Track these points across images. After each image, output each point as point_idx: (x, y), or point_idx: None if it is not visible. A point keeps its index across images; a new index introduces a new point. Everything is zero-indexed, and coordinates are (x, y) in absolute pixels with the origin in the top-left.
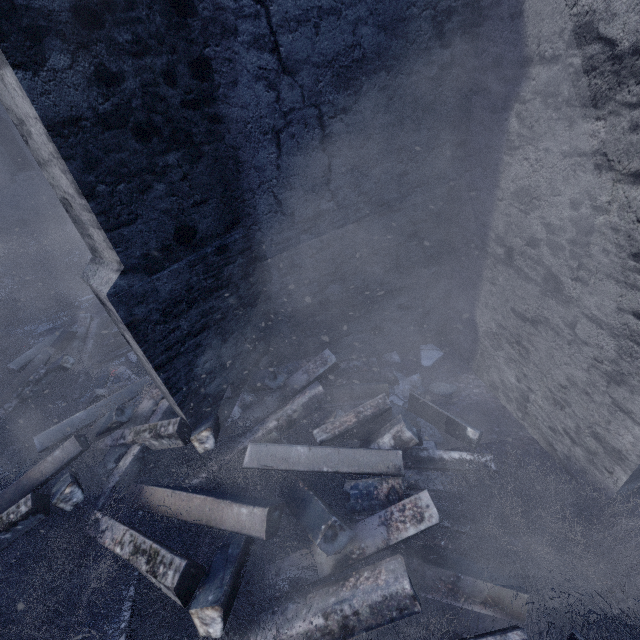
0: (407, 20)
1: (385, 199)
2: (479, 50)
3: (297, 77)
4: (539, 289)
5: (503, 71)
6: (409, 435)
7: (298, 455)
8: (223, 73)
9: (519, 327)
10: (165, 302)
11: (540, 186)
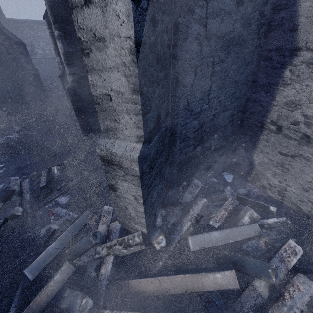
0: (250, 24)
1: (226, 104)
2: (267, 42)
3: (210, 41)
4: (297, 142)
5: (282, 52)
6: (256, 215)
7: (215, 237)
8: (182, 32)
9: (283, 159)
10: (151, 160)
11: (302, 100)
